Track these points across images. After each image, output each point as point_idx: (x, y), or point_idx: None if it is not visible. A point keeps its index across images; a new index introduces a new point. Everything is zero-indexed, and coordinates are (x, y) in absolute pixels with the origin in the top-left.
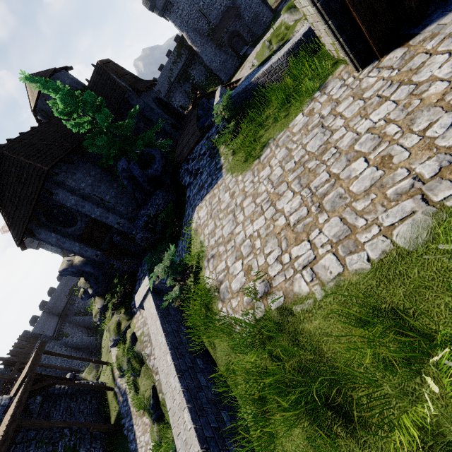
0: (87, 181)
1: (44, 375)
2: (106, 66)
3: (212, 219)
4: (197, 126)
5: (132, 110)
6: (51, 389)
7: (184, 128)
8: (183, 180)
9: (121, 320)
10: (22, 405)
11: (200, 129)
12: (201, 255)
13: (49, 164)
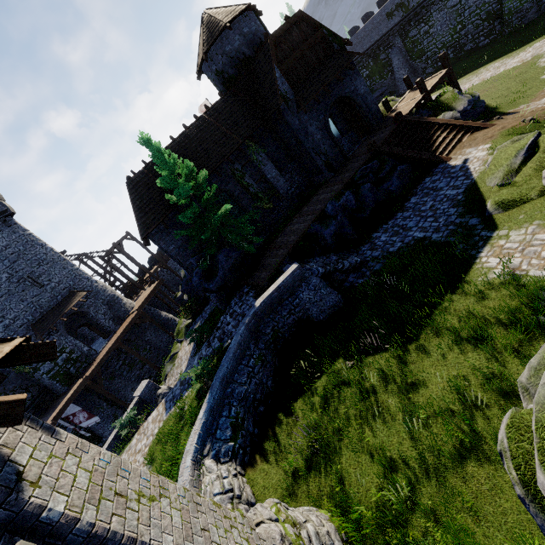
0: (177, 242)
1: (158, 297)
2: (280, 41)
3: (137, 439)
4: (302, 234)
5: (223, 208)
6: (155, 313)
7: (333, 180)
8: (222, 317)
9: (181, 331)
10: (125, 333)
11: (304, 241)
12: (125, 446)
13: (146, 230)
